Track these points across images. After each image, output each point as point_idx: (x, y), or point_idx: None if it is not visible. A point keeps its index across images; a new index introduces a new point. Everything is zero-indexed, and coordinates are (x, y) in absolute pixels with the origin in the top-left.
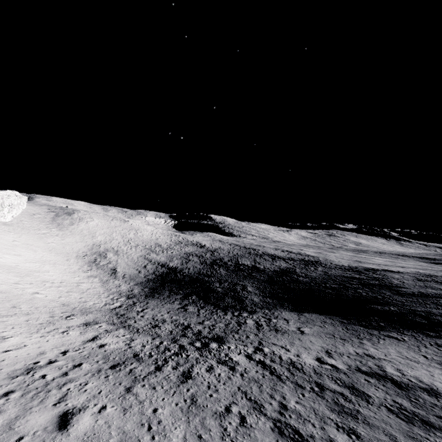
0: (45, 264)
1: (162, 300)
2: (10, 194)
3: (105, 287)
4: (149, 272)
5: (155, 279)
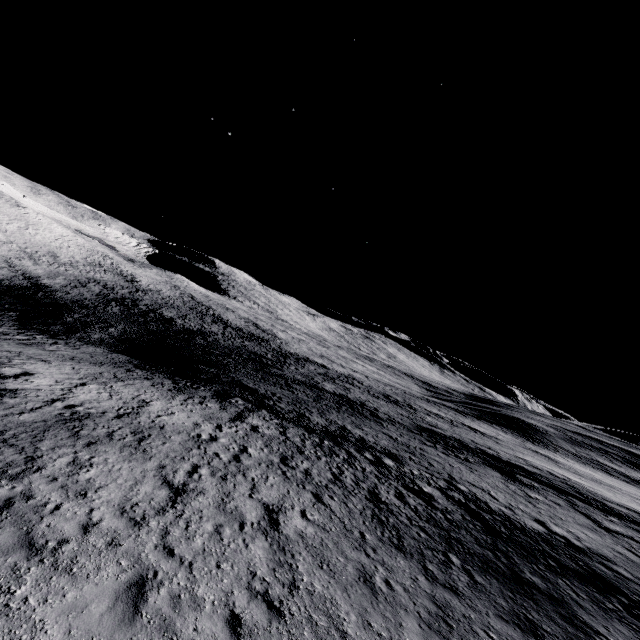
0: None
1: None
2: None
3: None
4: None
5: None
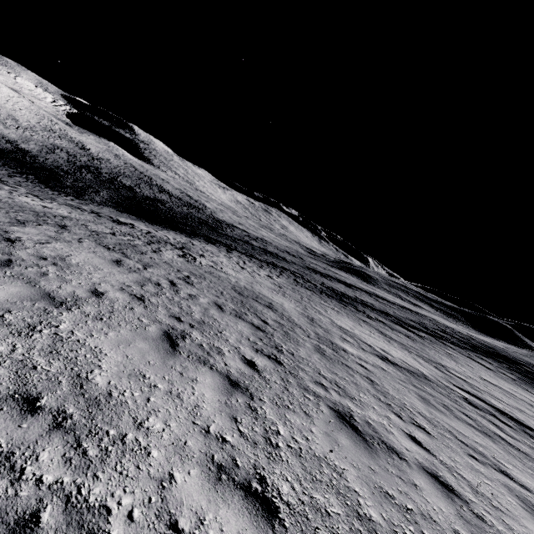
0: None
1: None
2: None
3: None
4: None
5: None
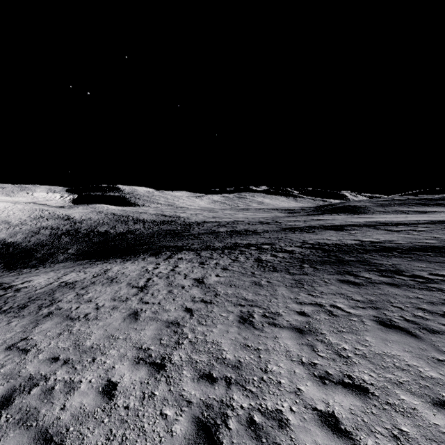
0: None
1: None
2: None
3: None
4: None
5: None
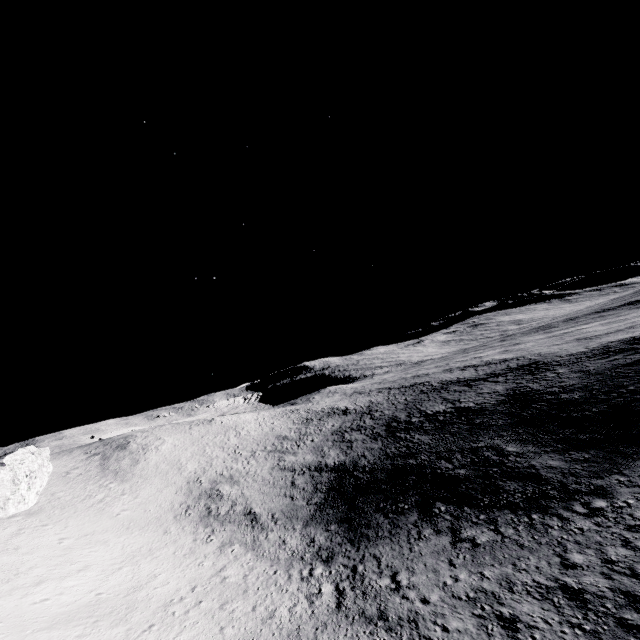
0: (138, 560)
1: (392, 537)
2: (23, 455)
3: (265, 557)
4: (308, 491)
5: (327, 500)
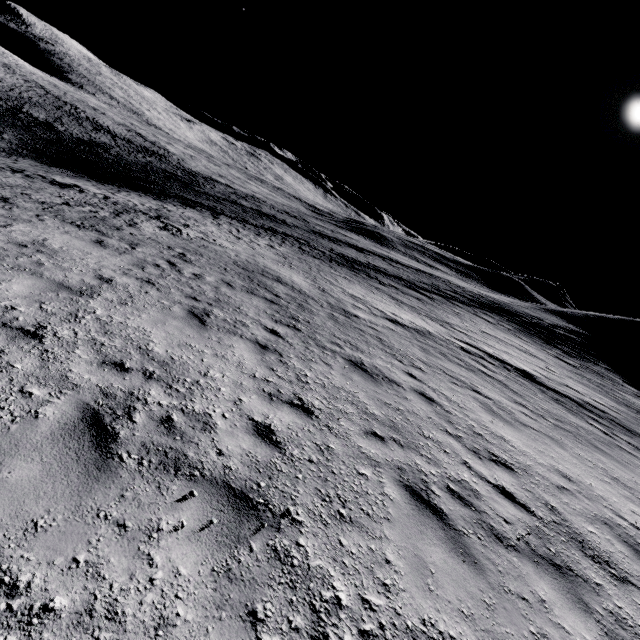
0: None
1: None
2: None
3: None
4: None
5: None
